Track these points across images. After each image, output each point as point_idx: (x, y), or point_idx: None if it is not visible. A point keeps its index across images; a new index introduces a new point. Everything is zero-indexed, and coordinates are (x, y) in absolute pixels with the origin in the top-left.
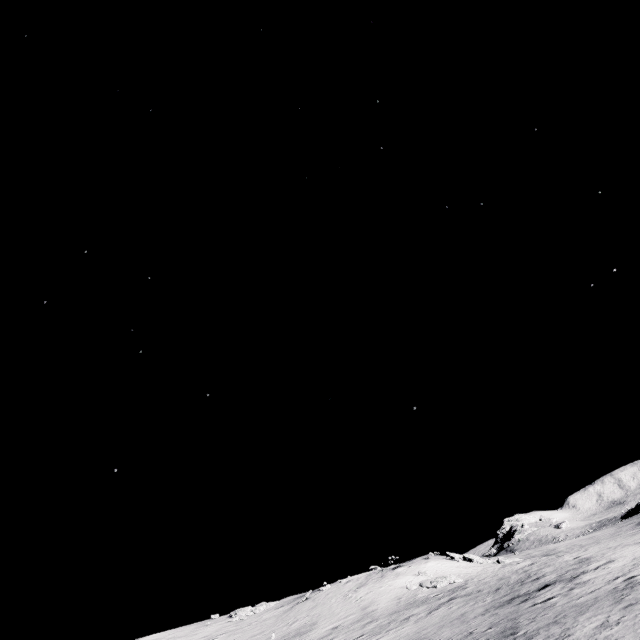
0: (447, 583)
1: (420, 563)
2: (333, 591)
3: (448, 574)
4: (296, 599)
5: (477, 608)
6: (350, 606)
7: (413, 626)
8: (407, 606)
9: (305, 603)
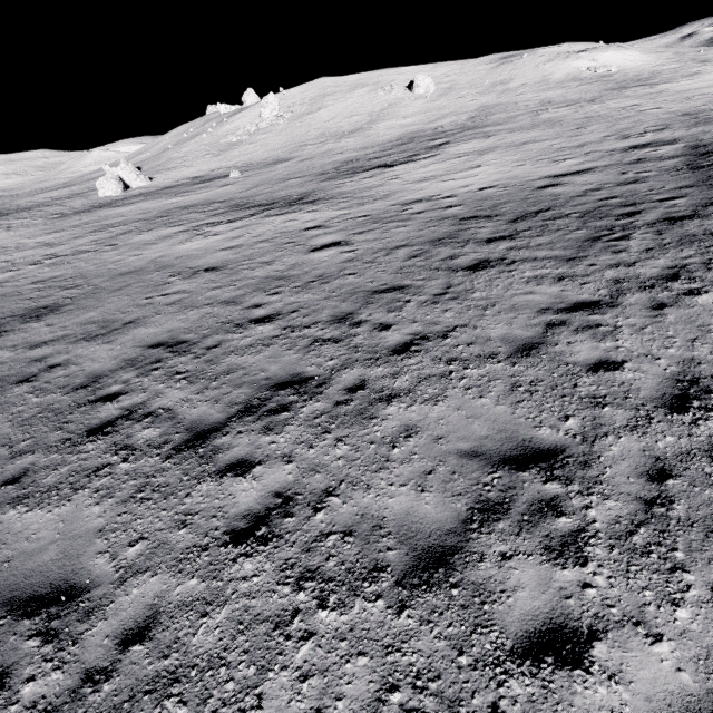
0: (605, 71)
1: (600, 52)
2: (529, 61)
3: (612, 65)
4: (500, 60)
5: (599, 90)
6: (537, 74)
7: (564, 92)
8: (570, 81)
9: (508, 66)
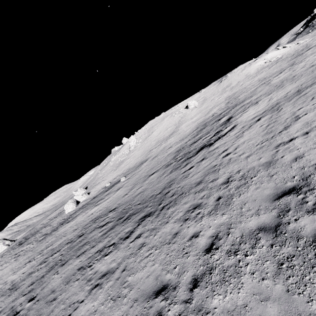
0: (275, 59)
1: (265, 56)
2: (233, 75)
3: (276, 56)
4: (218, 82)
5: (285, 62)
6: (241, 76)
7: (265, 73)
8: (261, 70)
9: (224, 81)
